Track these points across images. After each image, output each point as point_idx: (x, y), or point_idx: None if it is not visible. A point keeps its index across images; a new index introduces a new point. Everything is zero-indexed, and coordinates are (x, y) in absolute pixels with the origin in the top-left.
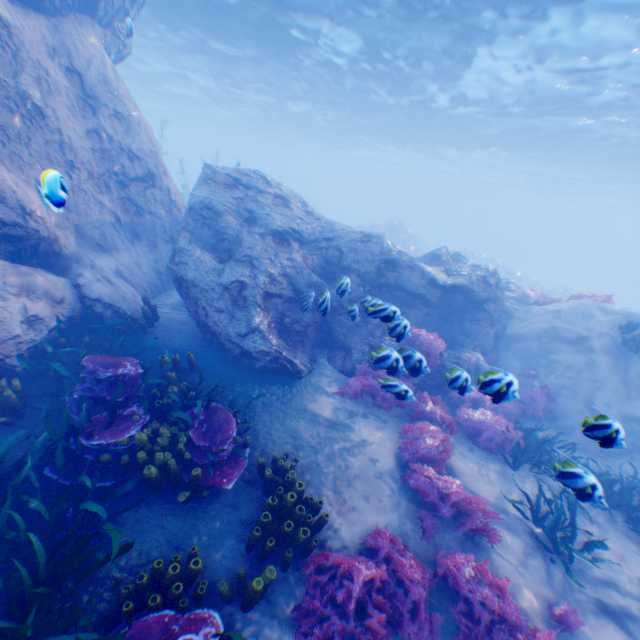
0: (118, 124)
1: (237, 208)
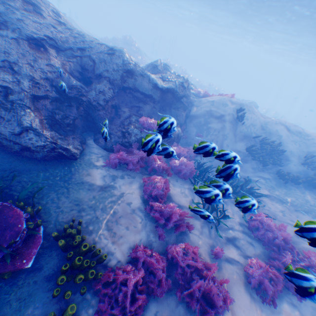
0: None
1: None
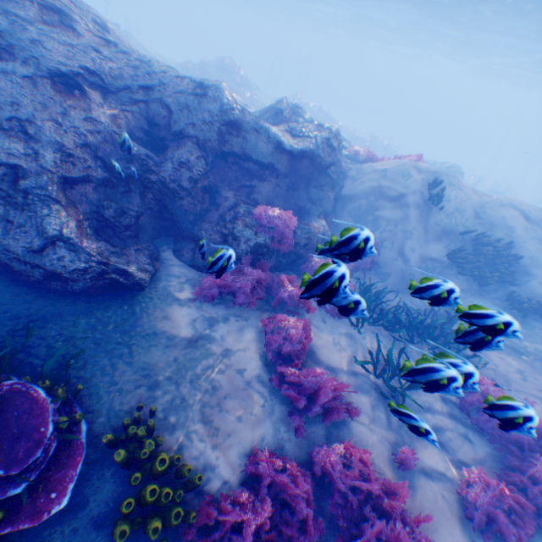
0: None
1: None
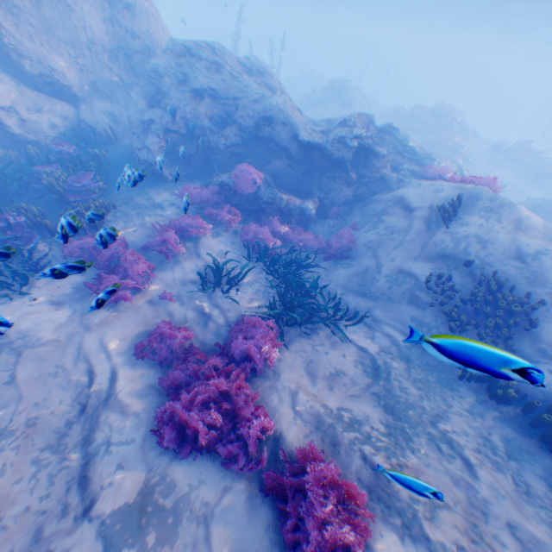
0: (127, 13)
1: (175, 72)
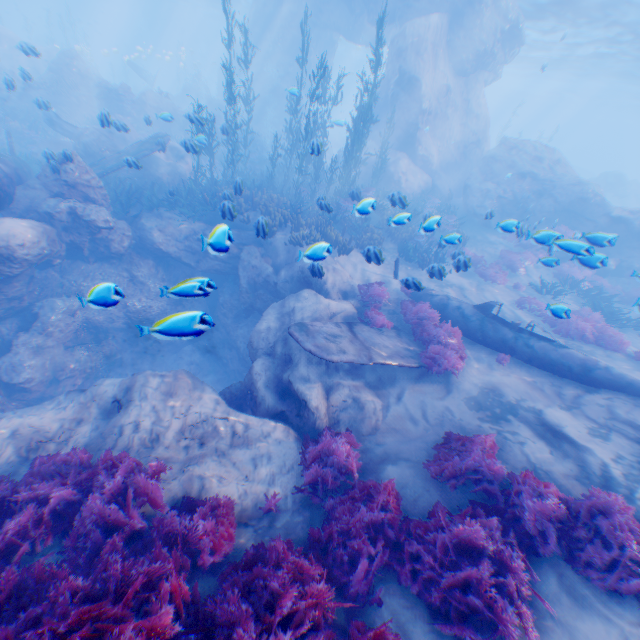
0: (473, 120)
1: (506, 160)
